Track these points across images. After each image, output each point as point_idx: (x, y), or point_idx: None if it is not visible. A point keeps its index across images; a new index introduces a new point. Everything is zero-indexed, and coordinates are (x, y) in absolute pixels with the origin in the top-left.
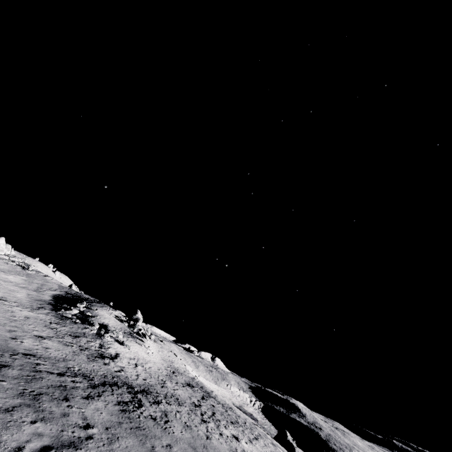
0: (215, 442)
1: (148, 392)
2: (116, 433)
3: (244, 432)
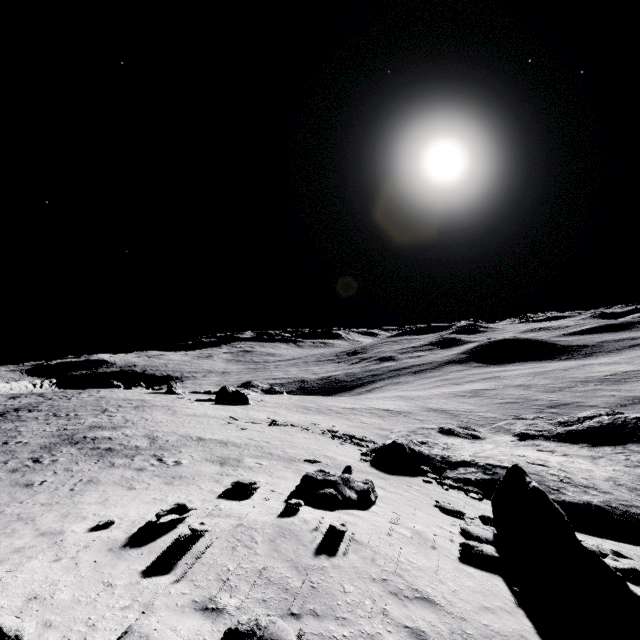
0: (86, 399)
1: (19, 408)
2: (57, 411)
3: (91, 393)
